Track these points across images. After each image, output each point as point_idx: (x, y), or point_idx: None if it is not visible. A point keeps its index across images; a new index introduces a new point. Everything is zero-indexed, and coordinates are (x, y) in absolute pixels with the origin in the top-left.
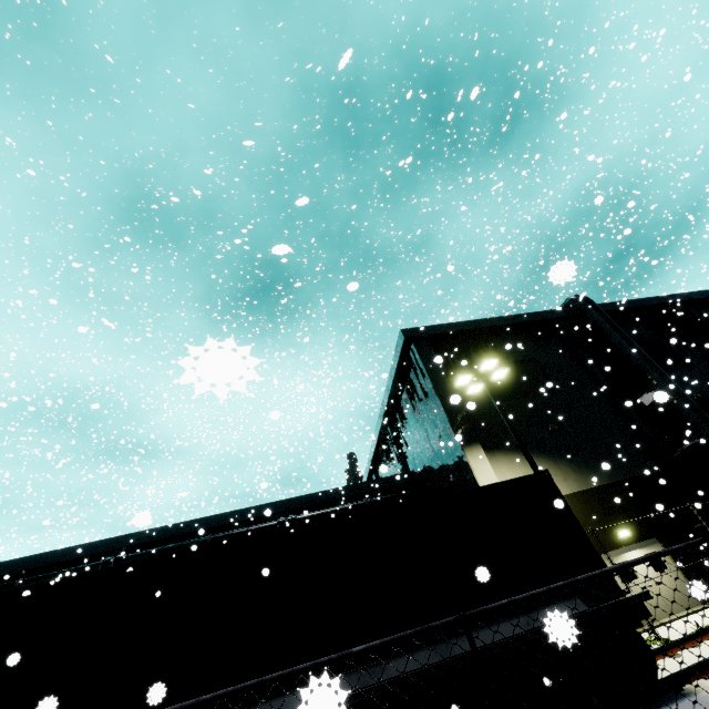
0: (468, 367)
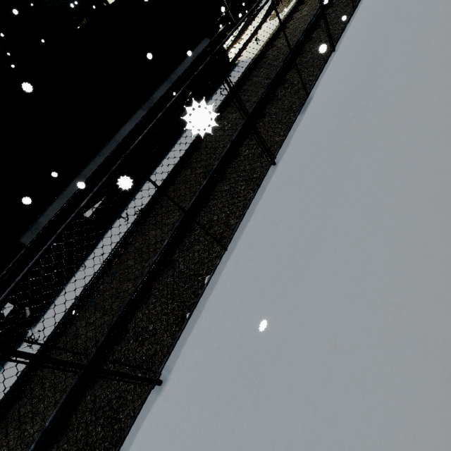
0: None
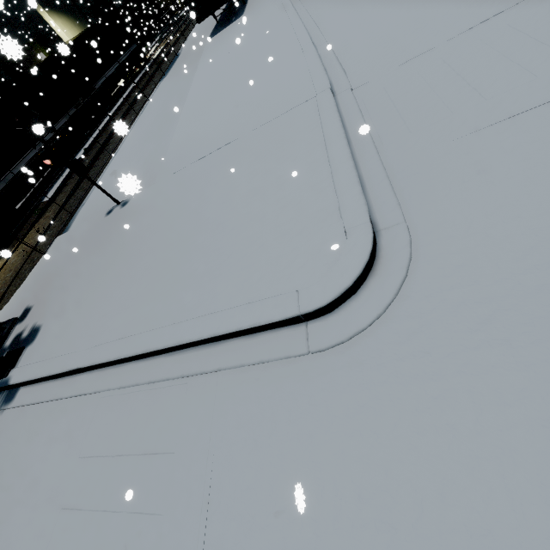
0: None
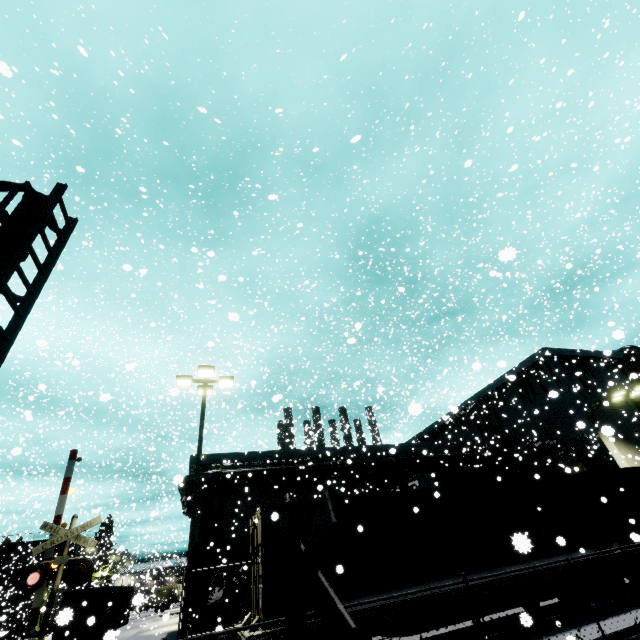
0: (579, 380)
